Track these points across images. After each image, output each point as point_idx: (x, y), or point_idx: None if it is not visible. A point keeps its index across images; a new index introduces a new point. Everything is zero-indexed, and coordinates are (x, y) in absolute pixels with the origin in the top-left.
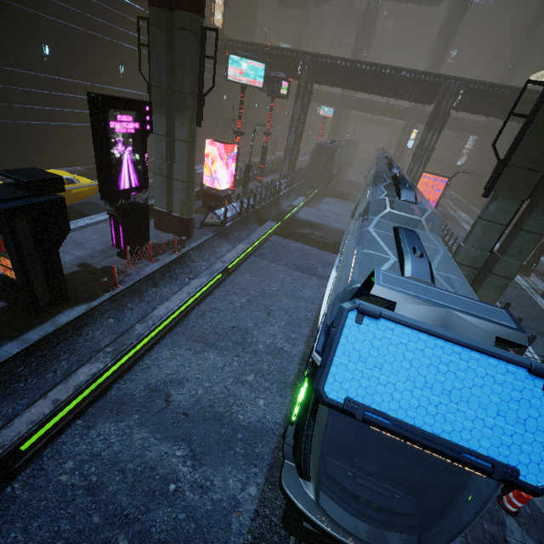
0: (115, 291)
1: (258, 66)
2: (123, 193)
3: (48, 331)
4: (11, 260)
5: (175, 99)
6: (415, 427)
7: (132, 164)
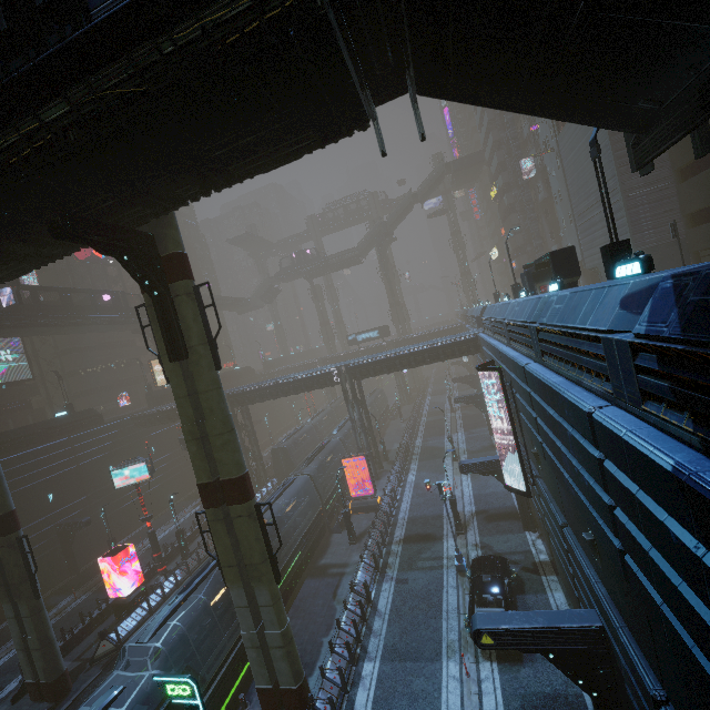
0: None
1: (140, 466)
2: None
3: None
4: None
5: (12, 590)
6: None
7: None
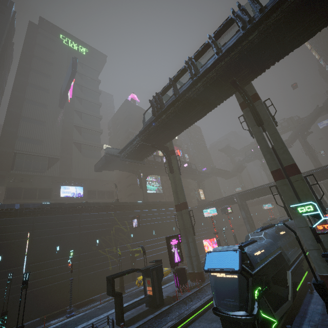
0: (177, 301)
1: (213, 209)
2: (176, 263)
3: (160, 312)
4: (151, 285)
5: (186, 230)
6: (218, 268)
7: (177, 253)
